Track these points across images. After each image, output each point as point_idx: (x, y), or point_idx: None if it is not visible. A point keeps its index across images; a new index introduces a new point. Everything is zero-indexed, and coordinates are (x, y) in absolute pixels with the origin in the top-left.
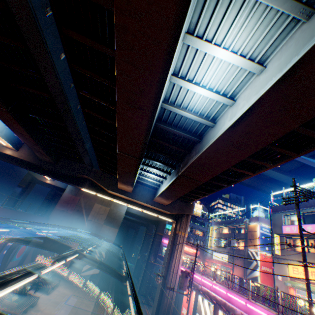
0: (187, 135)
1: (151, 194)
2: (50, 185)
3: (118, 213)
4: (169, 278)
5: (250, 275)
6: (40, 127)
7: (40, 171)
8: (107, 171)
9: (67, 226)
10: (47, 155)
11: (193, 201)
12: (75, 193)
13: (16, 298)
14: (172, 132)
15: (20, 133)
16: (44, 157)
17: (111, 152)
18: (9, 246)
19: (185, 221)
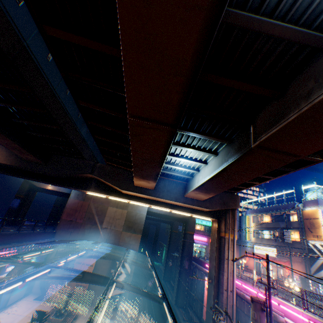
0: (305, 31)
1: (180, 188)
2: (53, 191)
3: (138, 216)
4: (222, 299)
5: (318, 275)
6: None
7: (27, 175)
8: (116, 165)
9: (78, 240)
10: (28, 152)
11: (240, 190)
12: (82, 197)
13: None
14: (259, 31)
15: None
16: (26, 155)
17: (117, 130)
18: None
19: (231, 218)
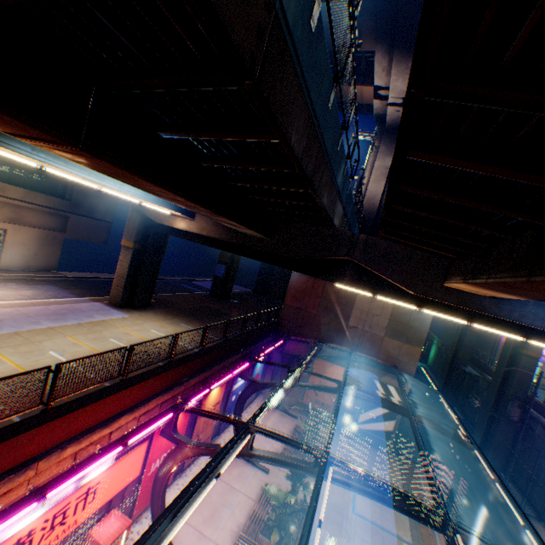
0: None
1: None
2: None
3: (415, 315)
4: None
5: None
6: (207, 165)
7: (241, 253)
8: (402, 241)
9: (314, 342)
10: (248, 229)
11: None
12: None
13: (275, 538)
14: None
15: (170, 198)
16: (241, 229)
17: (487, 208)
18: (235, 390)
19: None
